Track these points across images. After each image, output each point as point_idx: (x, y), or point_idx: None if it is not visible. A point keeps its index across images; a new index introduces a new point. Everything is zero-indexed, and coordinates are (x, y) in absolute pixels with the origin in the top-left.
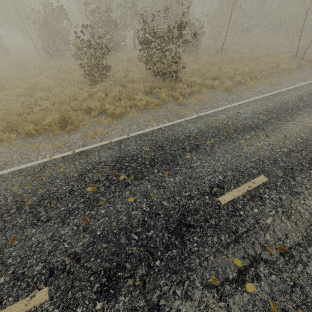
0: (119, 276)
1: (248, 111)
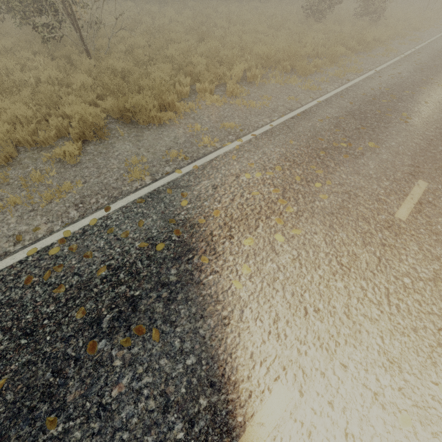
0: None
1: None
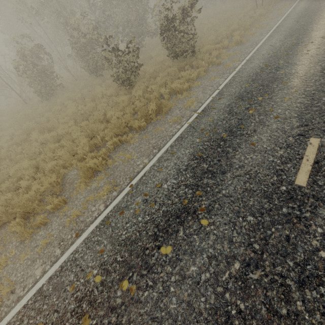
0: None
1: (276, 42)
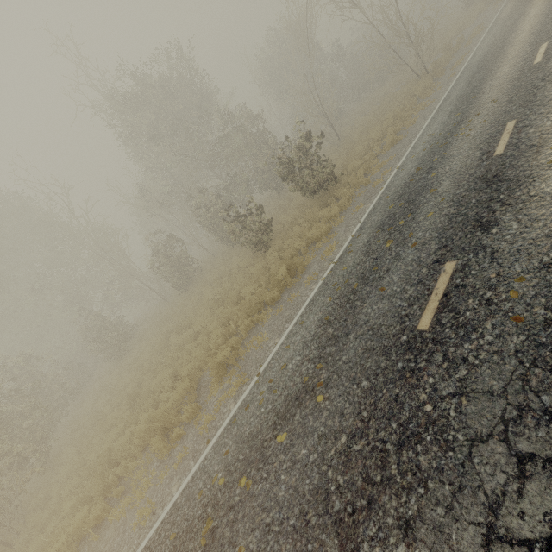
0: (486, 220)
1: (437, 127)
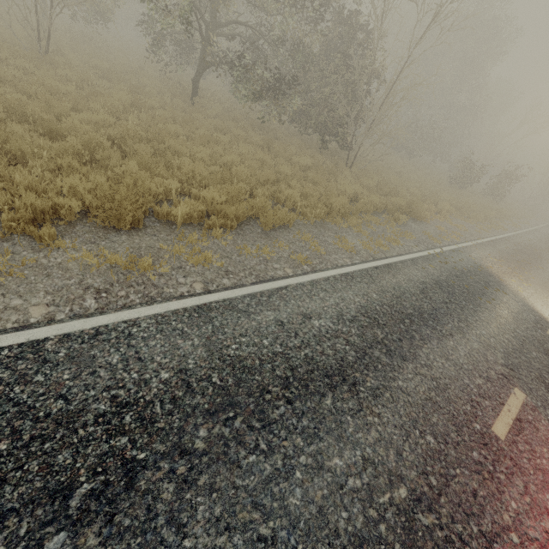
0: None
1: None
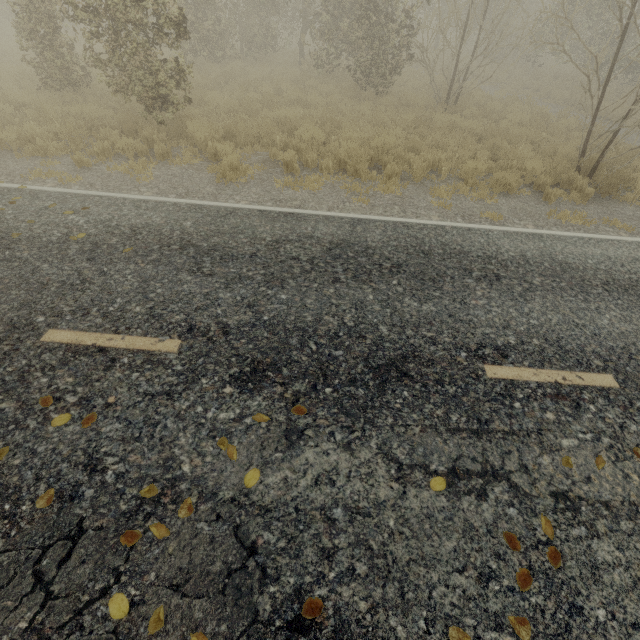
0: None
1: (104, 215)
